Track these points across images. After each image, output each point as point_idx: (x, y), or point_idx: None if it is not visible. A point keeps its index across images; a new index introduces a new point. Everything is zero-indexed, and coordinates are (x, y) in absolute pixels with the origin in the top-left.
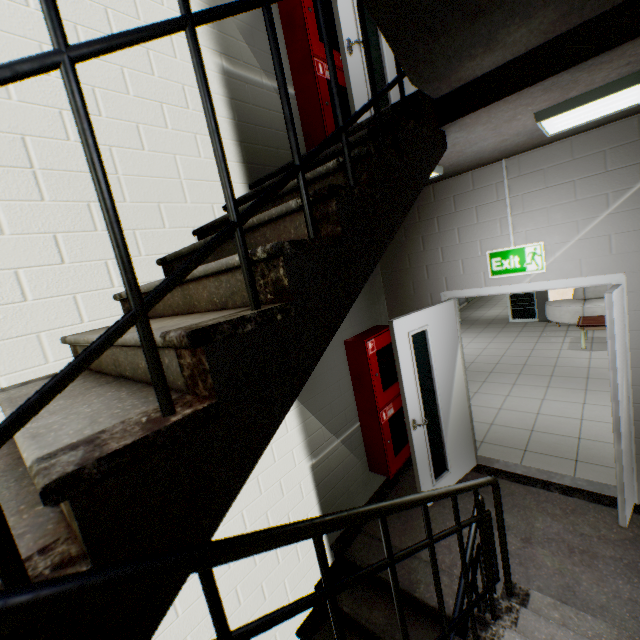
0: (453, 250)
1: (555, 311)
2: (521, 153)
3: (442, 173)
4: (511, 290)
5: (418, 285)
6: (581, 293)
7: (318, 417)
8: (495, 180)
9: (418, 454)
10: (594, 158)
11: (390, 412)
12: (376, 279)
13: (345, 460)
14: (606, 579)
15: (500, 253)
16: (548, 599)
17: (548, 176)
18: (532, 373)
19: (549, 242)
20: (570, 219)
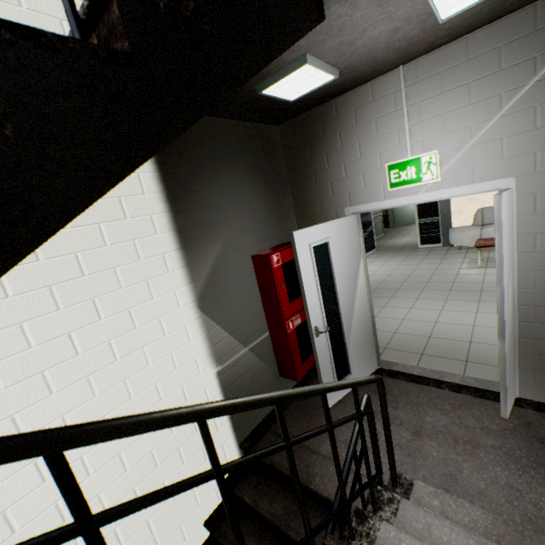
0: (355, 165)
1: (457, 236)
2: (418, 57)
3: (337, 76)
4: (408, 202)
5: (324, 202)
6: (480, 219)
7: (224, 327)
8: (393, 89)
9: (321, 359)
10: (489, 56)
11: (297, 322)
12: (286, 198)
13: (254, 367)
14: (486, 466)
15: (398, 165)
16: (430, 488)
17: (444, 80)
18: (434, 288)
19: (444, 150)
20: (464, 124)
